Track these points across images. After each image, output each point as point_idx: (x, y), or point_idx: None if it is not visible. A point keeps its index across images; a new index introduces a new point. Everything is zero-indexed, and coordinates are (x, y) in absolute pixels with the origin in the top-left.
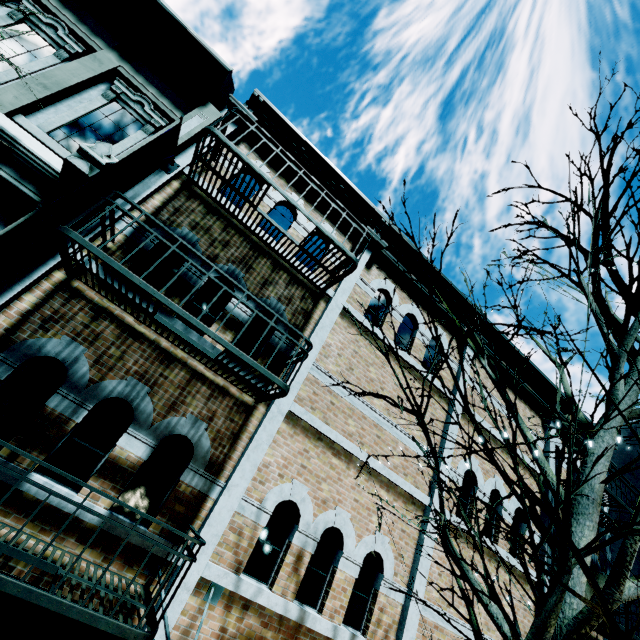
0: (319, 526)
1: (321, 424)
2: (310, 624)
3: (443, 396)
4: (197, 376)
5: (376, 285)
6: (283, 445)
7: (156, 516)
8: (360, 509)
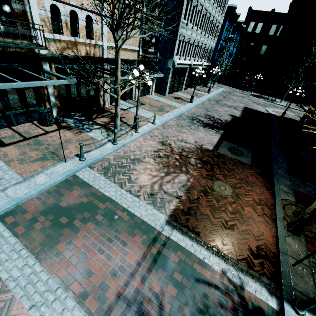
0: (67, 11)
1: None
2: (78, 41)
3: None
4: None
5: None
6: None
7: (17, 23)
8: (78, 0)
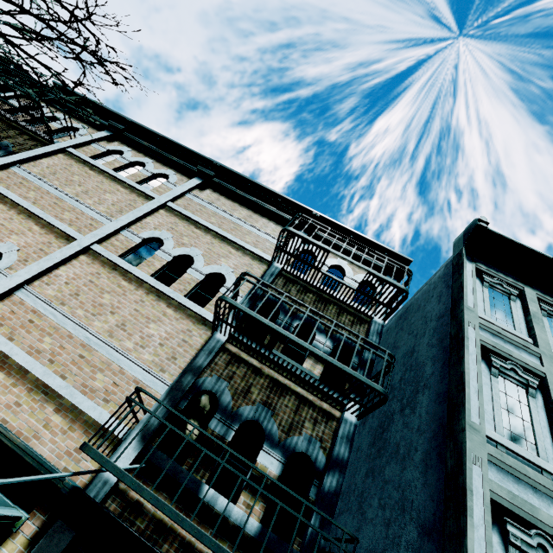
0: None
1: None
2: None
3: (151, 199)
4: None
5: (112, 148)
6: None
7: None
8: (3, 229)
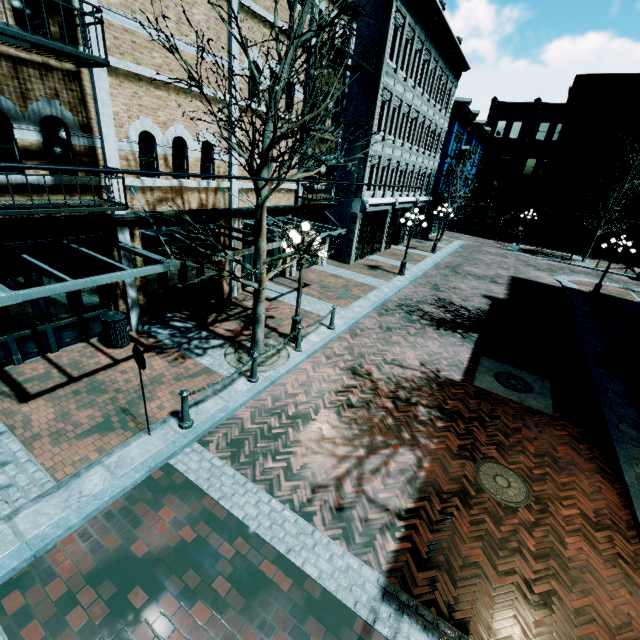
0: (169, 139)
1: (135, 67)
2: (186, 185)
3: None
4: (17, 62)
5: None
6: (118, 95)
7: None
8: (188, 120)
